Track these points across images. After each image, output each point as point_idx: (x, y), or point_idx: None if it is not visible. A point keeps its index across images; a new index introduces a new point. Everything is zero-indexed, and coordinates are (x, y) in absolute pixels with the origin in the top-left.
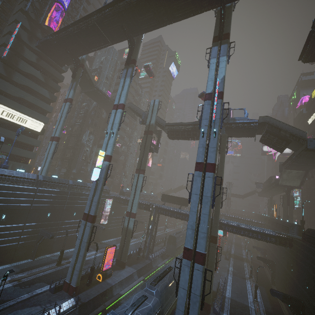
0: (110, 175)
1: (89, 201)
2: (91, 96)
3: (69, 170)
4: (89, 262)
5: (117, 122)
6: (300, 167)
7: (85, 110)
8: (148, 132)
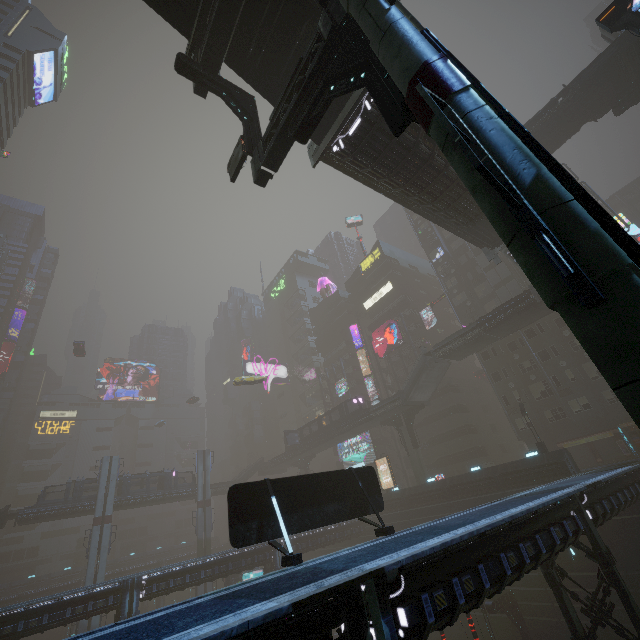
0: None
1: None
2: None
3: None
4: None
5: None
6: (470, 348)
7: None
8: None
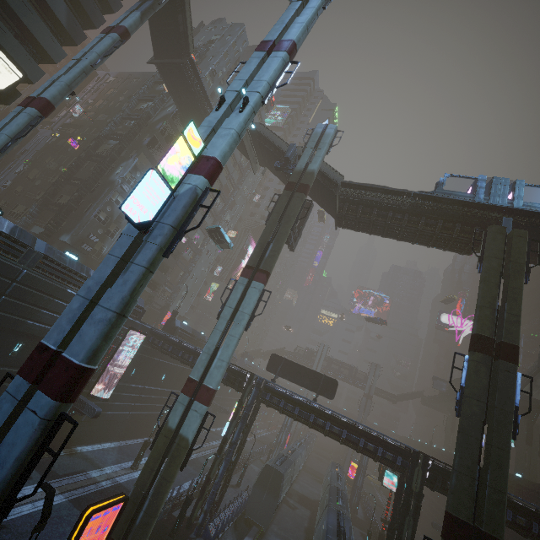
0: (152, 281)
1: (80, 298)
2: (172, 82)
3: (53, 231)
4: (0, 536)
5: (268, 78)
6: None
7: (143, 115)
8: (298, 185)
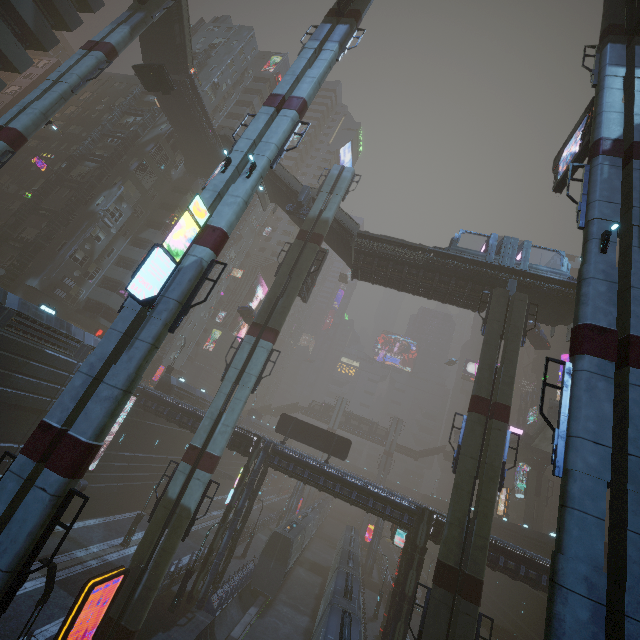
0: None
1: (83, 375)
2: (166, 98)
3: (17, 273)
4: None
5: (276, 141)
6: None
7: (130, 133)
8: (311, 235)
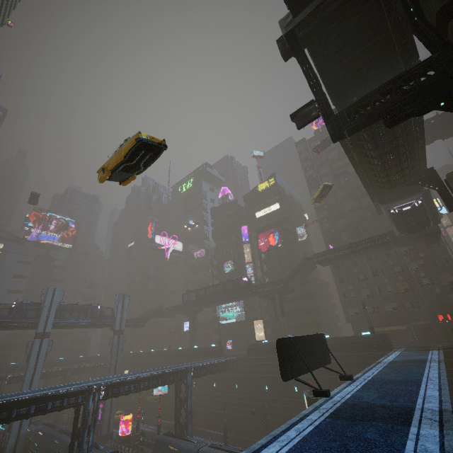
0: None
1: None
2: None
3: None
4: None
5: None
6: (335, 260)
7: None
8: None
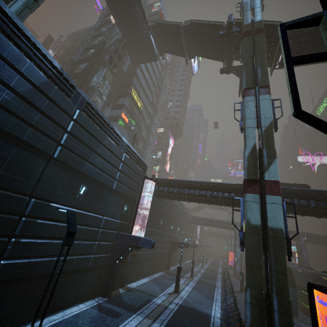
0: None
1: None
2: (118, 9)
3: None
4: None
5: None
6: None
7: (100, 42)
8: (255, 30)
